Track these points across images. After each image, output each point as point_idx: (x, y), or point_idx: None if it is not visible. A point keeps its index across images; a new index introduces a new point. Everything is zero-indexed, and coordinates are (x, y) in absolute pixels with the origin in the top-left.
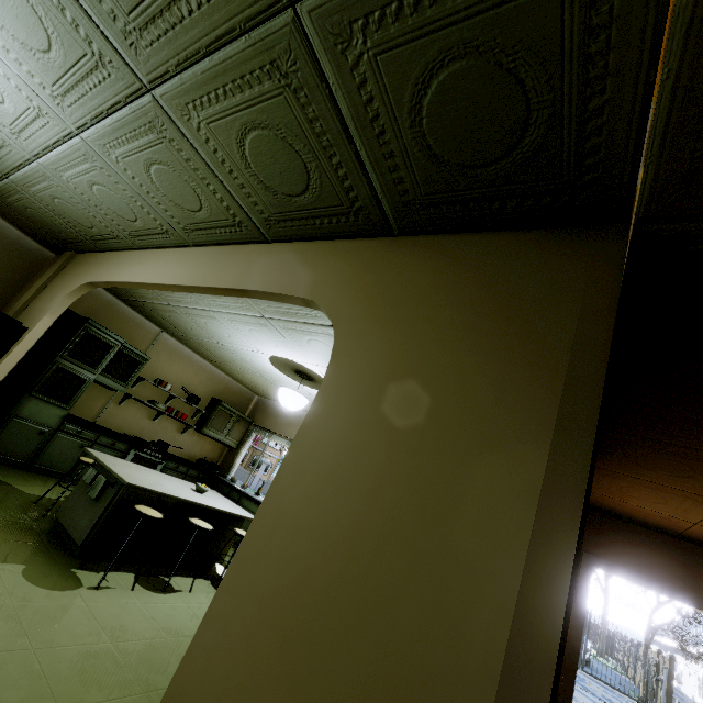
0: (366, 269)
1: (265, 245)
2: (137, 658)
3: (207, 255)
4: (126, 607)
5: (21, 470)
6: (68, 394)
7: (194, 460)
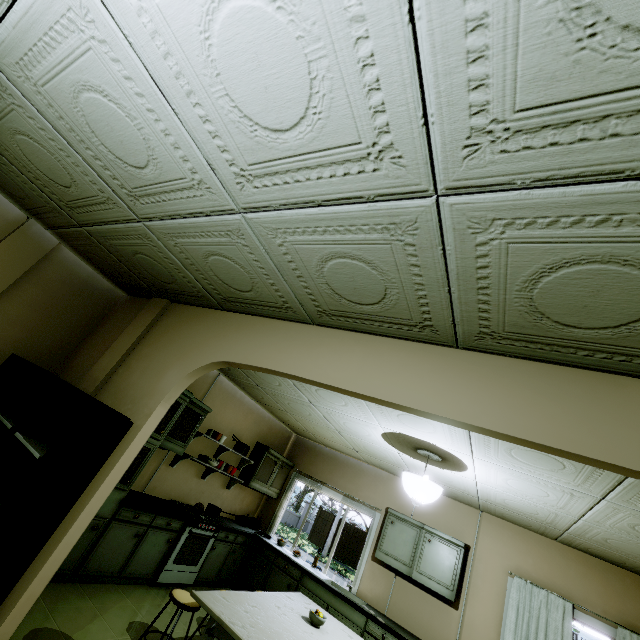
0: None
1: None
2: None
3: (516, 375)
4: None
5: (64, 585)
6: None
7: (234, 517)
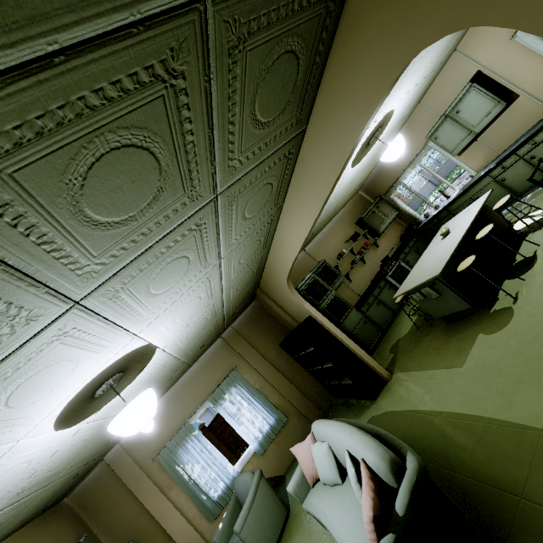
0: None
1: (307, 133)
2: None
3: (296, 191)
4: None
5: (386, 335)
6: (341, 307)
7: (400, 242)
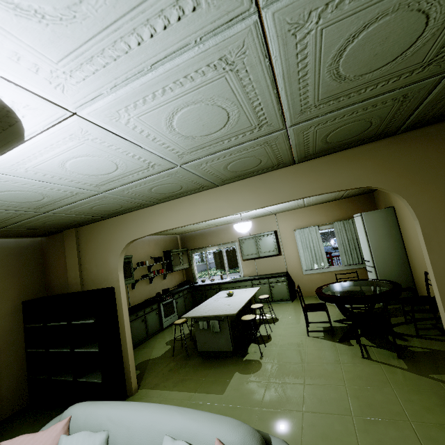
0: (390, 159)
1: (291, 167)
2: (317, 360)
3: (242, 187)
4: (279, 353)
5: None
6: None
7: (176, 287)
